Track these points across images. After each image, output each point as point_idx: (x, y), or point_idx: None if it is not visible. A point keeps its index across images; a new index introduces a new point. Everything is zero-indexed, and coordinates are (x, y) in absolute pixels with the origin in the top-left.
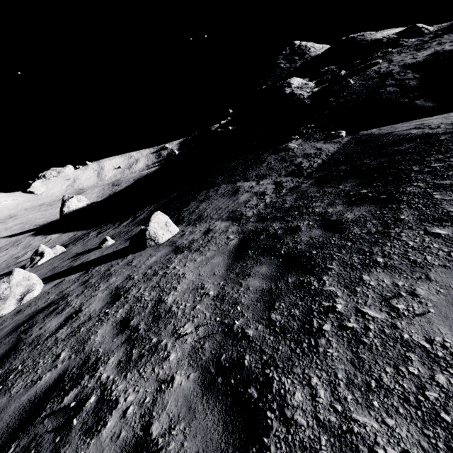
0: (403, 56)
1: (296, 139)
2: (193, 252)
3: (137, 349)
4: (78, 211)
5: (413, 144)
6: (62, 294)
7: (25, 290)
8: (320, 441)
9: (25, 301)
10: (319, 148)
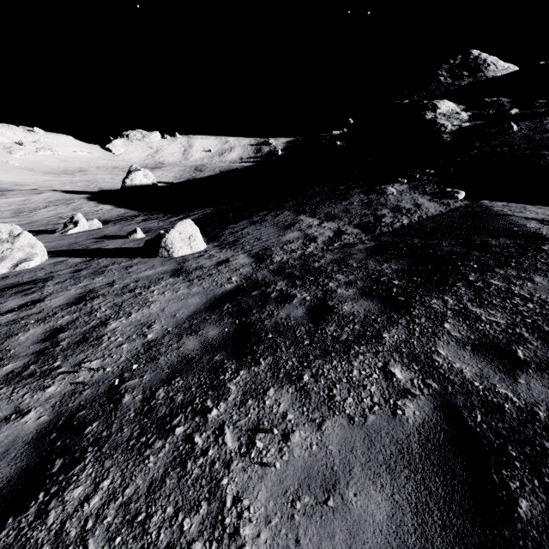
0: None
1: (403, 183)
2: (185, 281)
3: (36, 366)
4: (141, 188)
5: (509, 241)
6: (50, 275)
7: (25, 257)
8: None
9: (18, 268)
10: (418, 205)
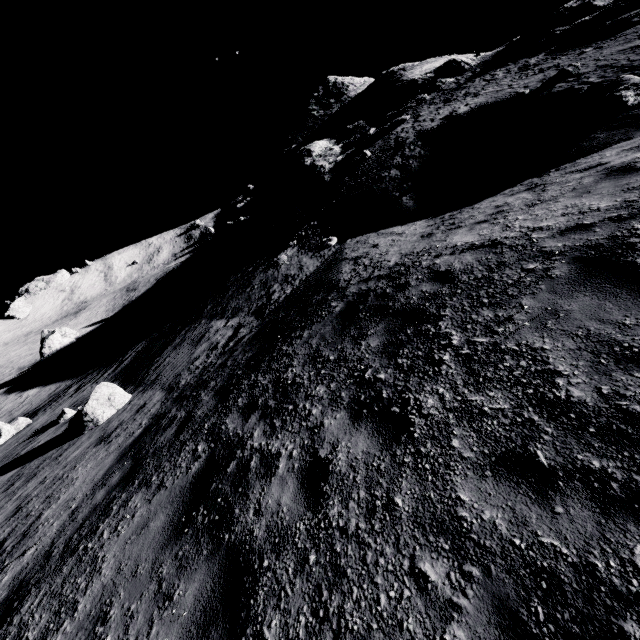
0: (430, 110)
1: (294, 245)
2: (105, 445)
3: None
4: (65, 351)
5: (321, 296)
6: None
7: None
8: (12, 632)
9: None
10: (301, 267)
